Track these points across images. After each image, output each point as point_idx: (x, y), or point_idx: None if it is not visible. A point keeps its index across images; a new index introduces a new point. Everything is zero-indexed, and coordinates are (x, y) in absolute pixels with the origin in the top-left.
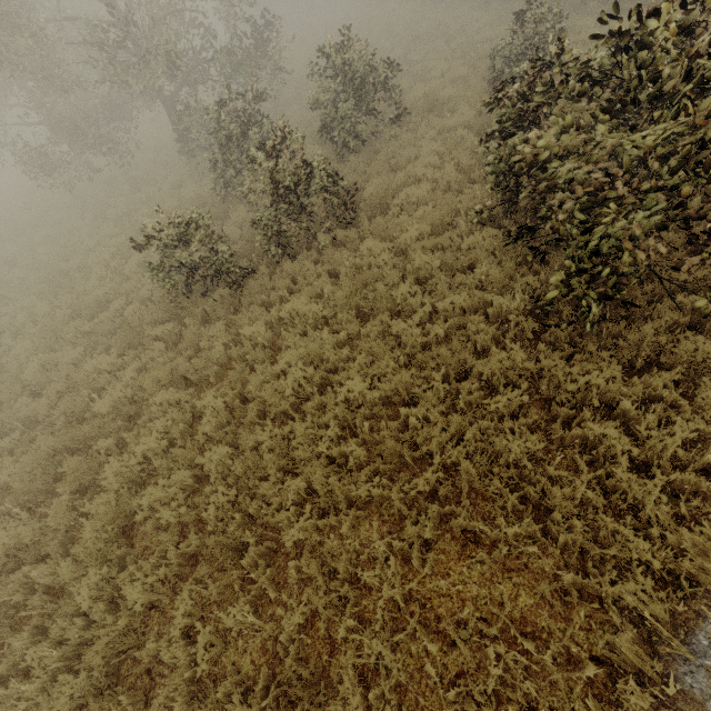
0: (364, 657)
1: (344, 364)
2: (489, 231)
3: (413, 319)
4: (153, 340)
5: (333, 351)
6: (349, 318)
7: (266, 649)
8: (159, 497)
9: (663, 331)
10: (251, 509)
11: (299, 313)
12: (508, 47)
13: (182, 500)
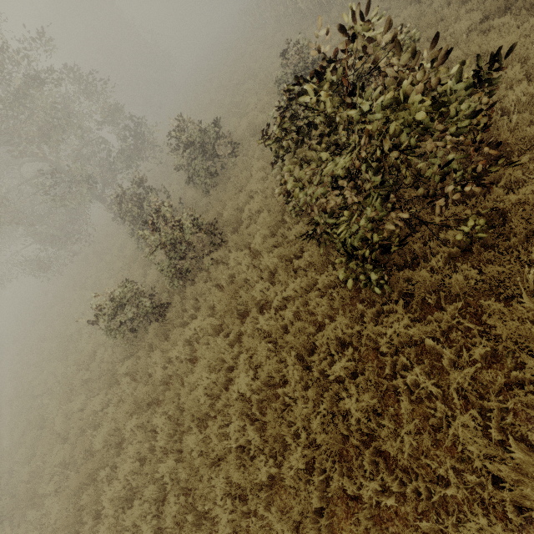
0: None
1: (237, 360)
2: (305, 220)
3: (269, 312)
4: (124, 374)
5: (228, 352)
6: (233, 321)
7: None
8: (139, 513)
9: (435, 272)
10: (199, 507)
11: (202, 327)
12: (282, 77)
13: (155, 511)
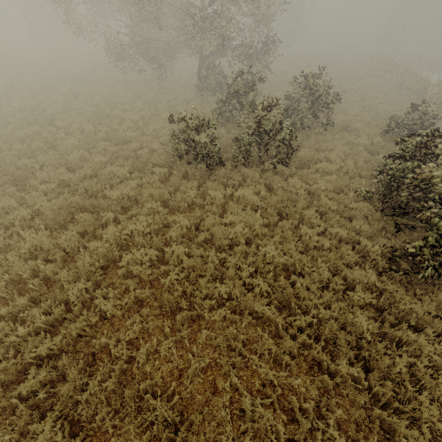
0: (234, 405)
1: (263, 236)
2: (367, 205)
3: (314, 230)
4: (150, 173)
5: (259, 226)
6: (273, 213)
7: (172, 373)
8: (135, 258)
9: None
10: (187, 290)
11: (244, 198)
12: (402, 118)
13: (147, 266)
